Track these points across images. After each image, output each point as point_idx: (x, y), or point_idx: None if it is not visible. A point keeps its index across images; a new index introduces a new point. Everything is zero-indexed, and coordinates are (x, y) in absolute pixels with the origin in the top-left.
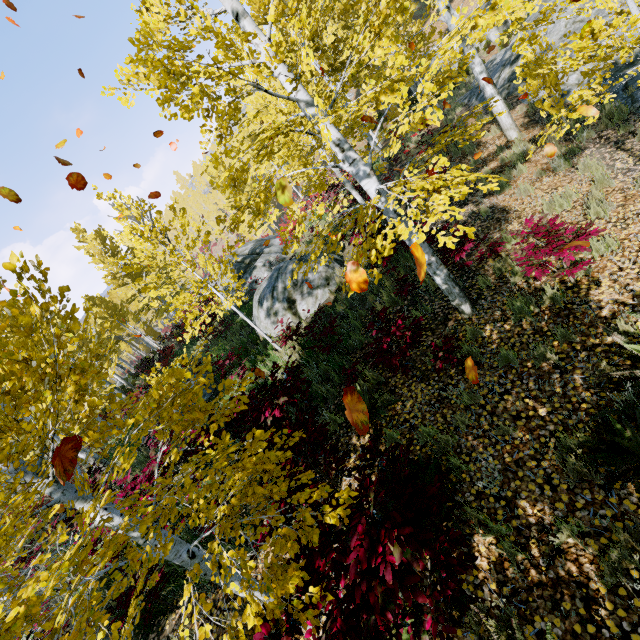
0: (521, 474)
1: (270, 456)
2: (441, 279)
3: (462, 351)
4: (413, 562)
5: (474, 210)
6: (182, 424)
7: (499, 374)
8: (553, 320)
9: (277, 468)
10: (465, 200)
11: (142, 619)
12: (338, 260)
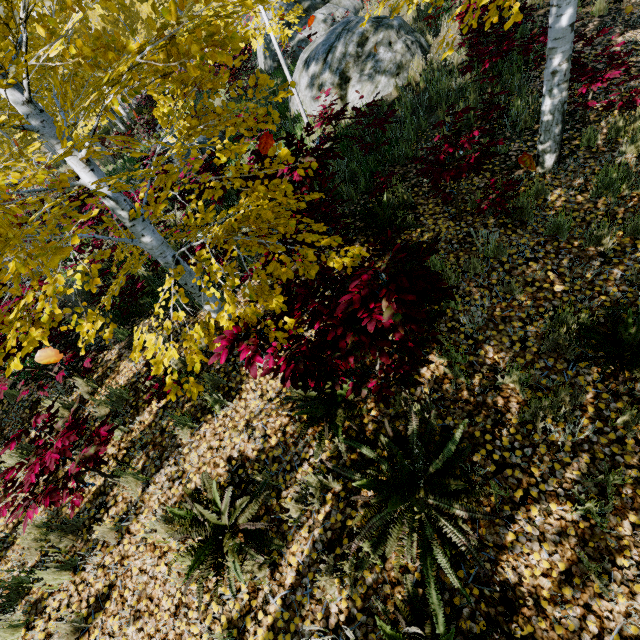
0: (502, 328)
1: (287, 189)
2: (552, 104)
3: (517, 202)
4: (399, 326)
5: (639, 40)
6: (202, 67)
7: (538, 241)
8: (635, 210)
9: (286, 213)
10: (637, 21)
11: (120, 313)
12: (423, 48)
